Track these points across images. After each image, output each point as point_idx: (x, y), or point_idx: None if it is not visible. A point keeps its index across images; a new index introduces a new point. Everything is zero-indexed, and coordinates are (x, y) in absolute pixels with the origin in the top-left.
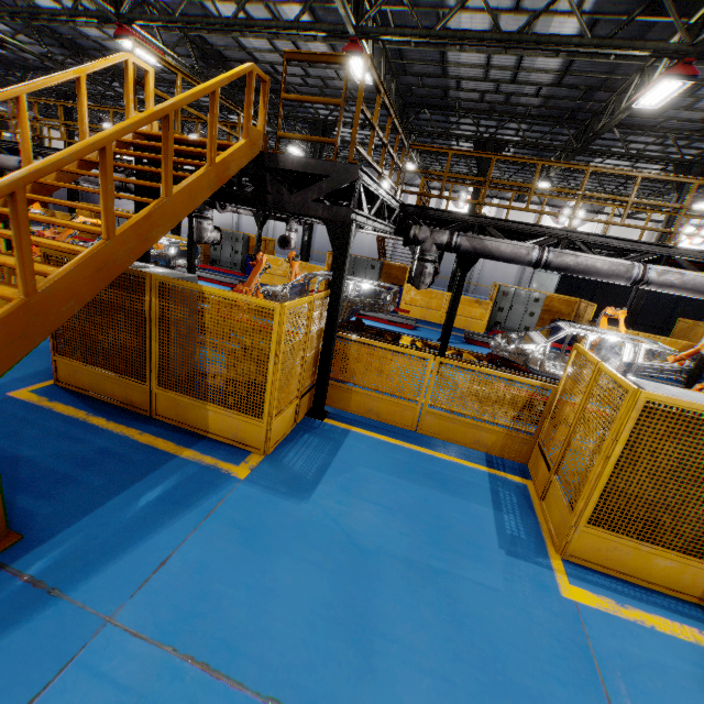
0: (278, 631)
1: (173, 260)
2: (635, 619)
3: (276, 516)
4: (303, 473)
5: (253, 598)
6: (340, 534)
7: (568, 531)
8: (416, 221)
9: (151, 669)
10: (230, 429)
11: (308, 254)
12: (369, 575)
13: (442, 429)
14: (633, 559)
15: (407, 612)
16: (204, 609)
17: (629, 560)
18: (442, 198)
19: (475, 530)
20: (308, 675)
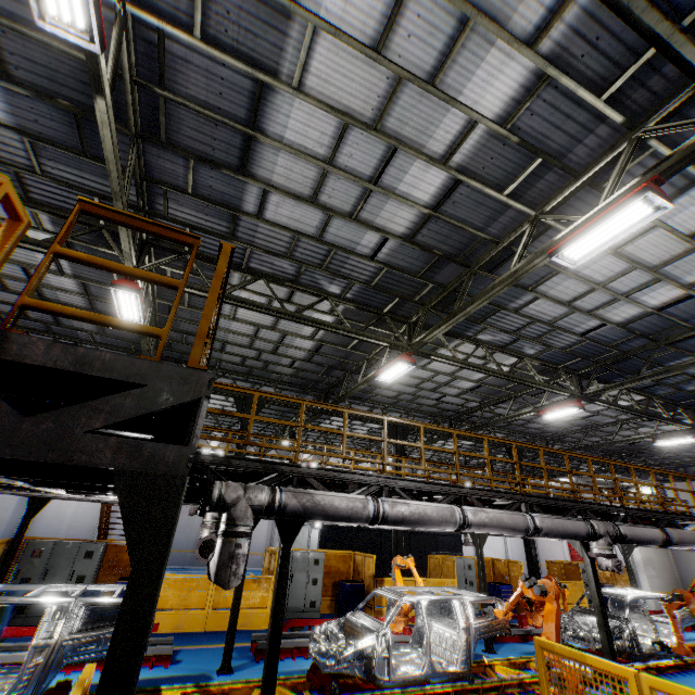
0: None
1: None
2: None
3: None
4: None
5: None
6: None
7: None
8: (215, 475)
9: None
10: None
11: None
12: None
13: None
14: None
15: None
16: None
17: None
18: (250, 444)
19: None
20: None
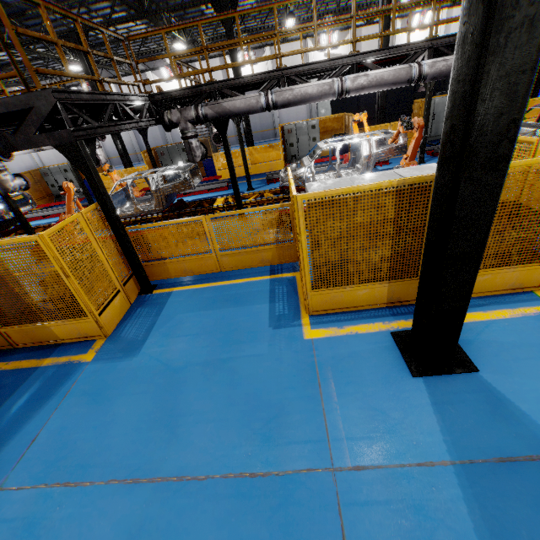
0: (116, 443)
1: (6, 214)
2: (347, 333)
3: (115, 375)
4: (135, 338)
5: (99, 432)
6: (160, 366)
7: (305, 299)
8: (168, 106)
9: (31, 502)
10: (73, 332)
11: (129, 160)
12: (178, 383)
13: (237, 262)
14: (345, 298)
15: (202, 394)
16: (64, 454)
17: (344, 299)
18: (177, 78)
19: (254, 323)
20: (135, 458)
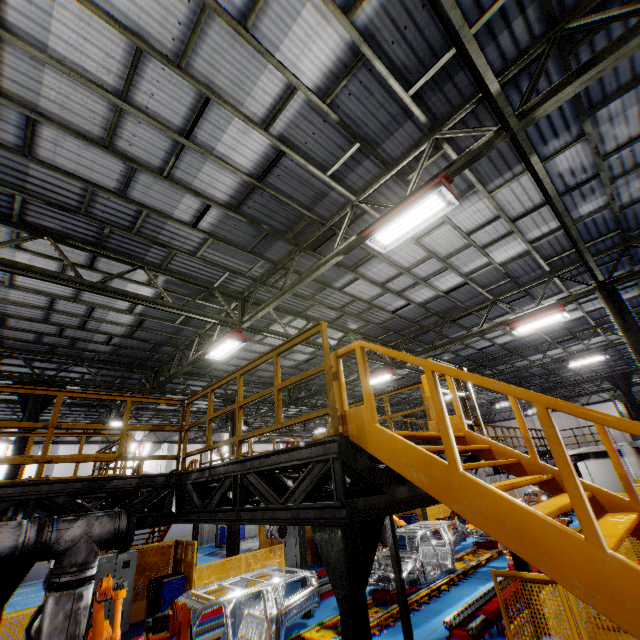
0: None
1: None
2: None
3: None
4: None
5: None
6: None
7: None
8: None
9: None
10: None
11: None
12: None
13: None
14: None
15: None
16: None
17: None
18: None
19: None
20: None
